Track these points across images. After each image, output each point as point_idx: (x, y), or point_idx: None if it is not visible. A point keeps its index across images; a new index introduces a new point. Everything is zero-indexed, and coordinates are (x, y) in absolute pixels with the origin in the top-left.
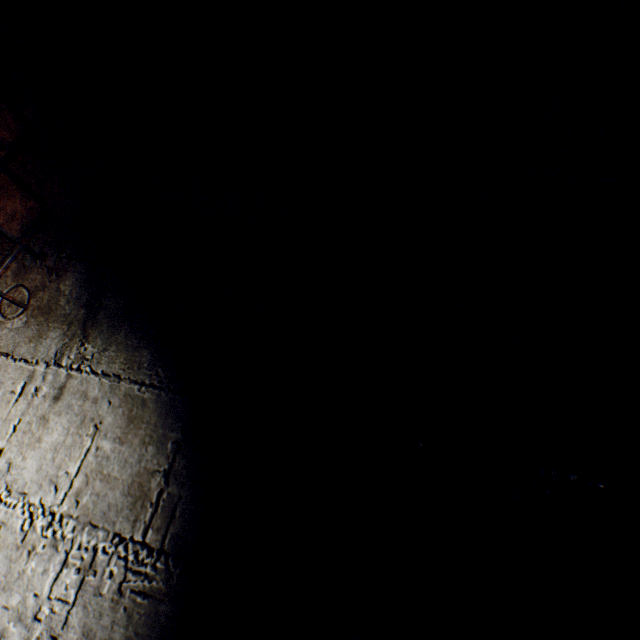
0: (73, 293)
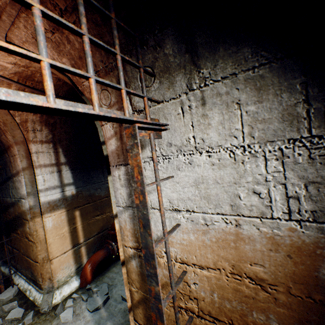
0: (174, 51)
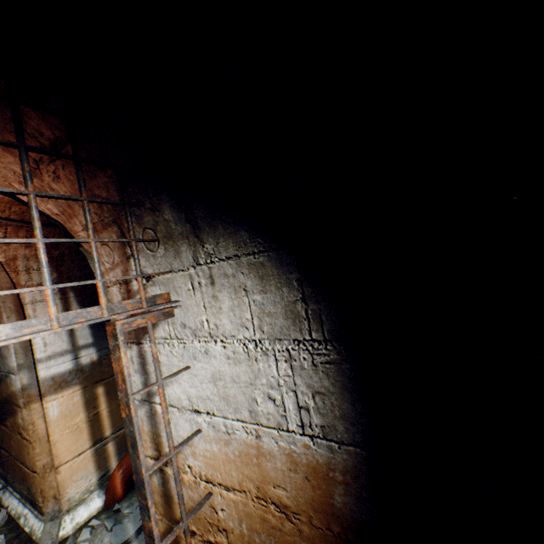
0: (174, 217)
